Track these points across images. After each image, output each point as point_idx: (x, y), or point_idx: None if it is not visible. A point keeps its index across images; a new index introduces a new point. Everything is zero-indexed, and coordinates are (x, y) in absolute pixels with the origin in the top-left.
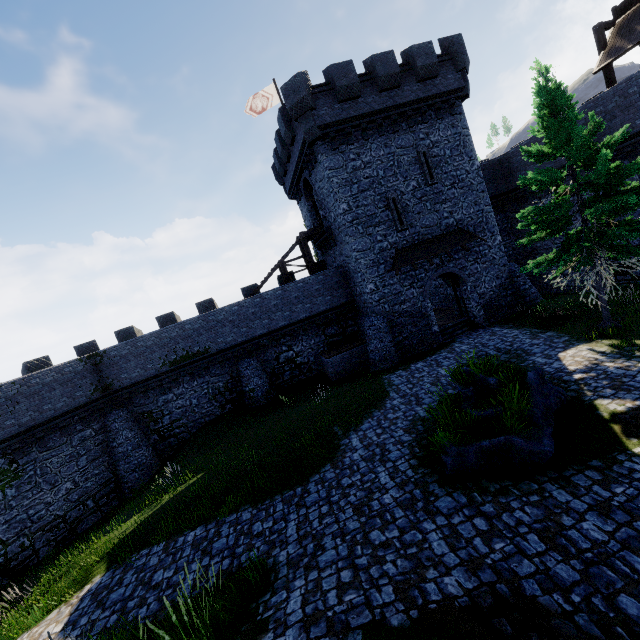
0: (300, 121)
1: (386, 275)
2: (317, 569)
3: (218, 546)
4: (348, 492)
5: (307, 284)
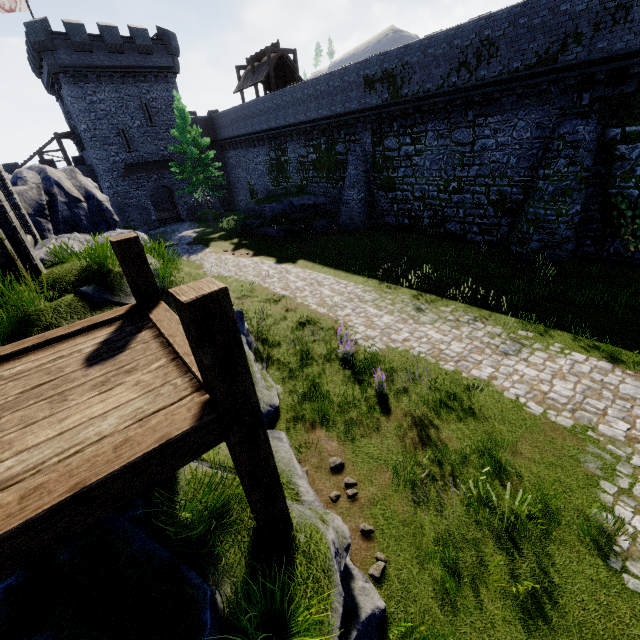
0: (44, 55)
1: (119, 179)
2: None
3: None
4: None
5: None
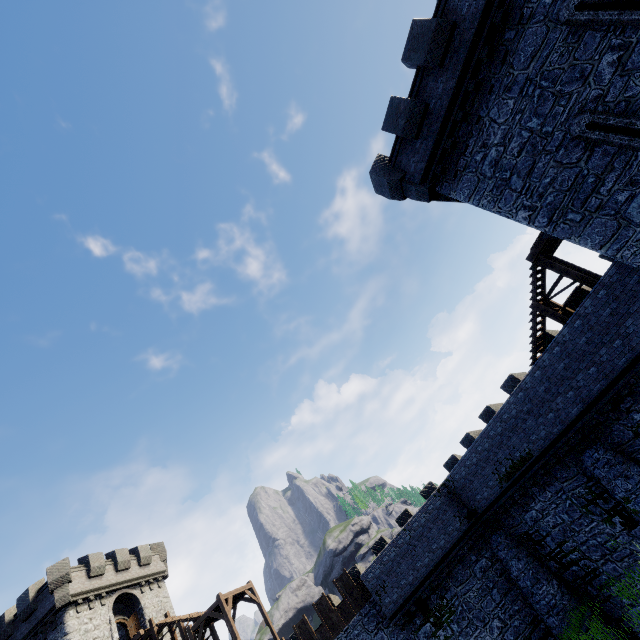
0: (406, 196)
1: None
2: None
3: None
4: None
5: (587, 316)
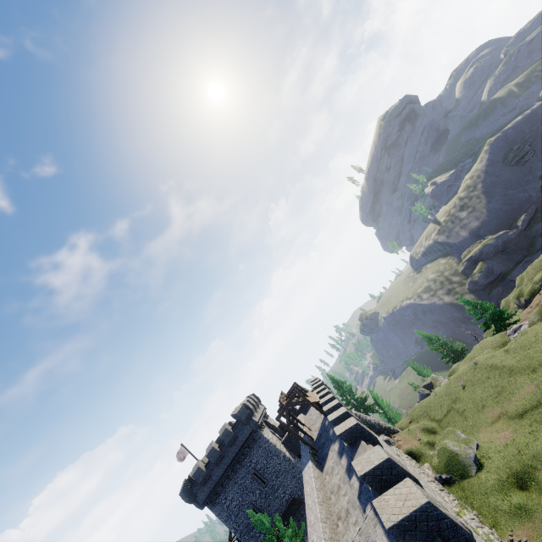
0: (194, 504)
1: None
2: None
3: None
4: None
5: None
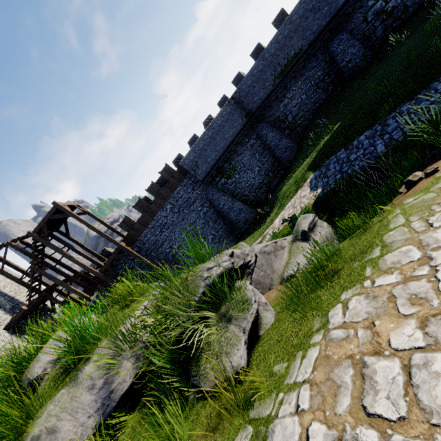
0: None
1: None
2: None
3: (391, 128)
4: None
5: None
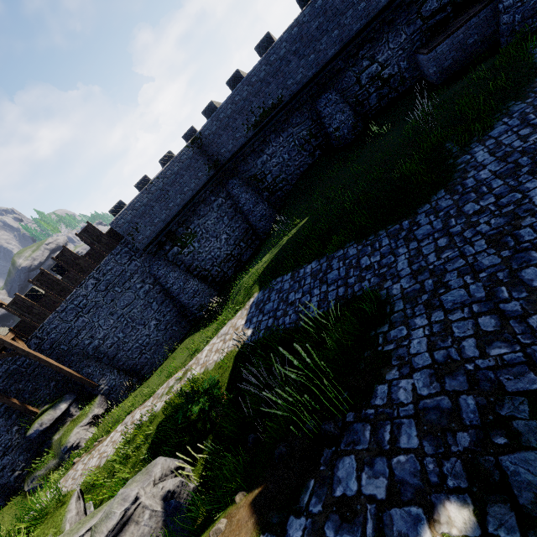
0: None
1: None
2: (442, 310)
3: (332, 277)
4: (475, 221)
5: None
